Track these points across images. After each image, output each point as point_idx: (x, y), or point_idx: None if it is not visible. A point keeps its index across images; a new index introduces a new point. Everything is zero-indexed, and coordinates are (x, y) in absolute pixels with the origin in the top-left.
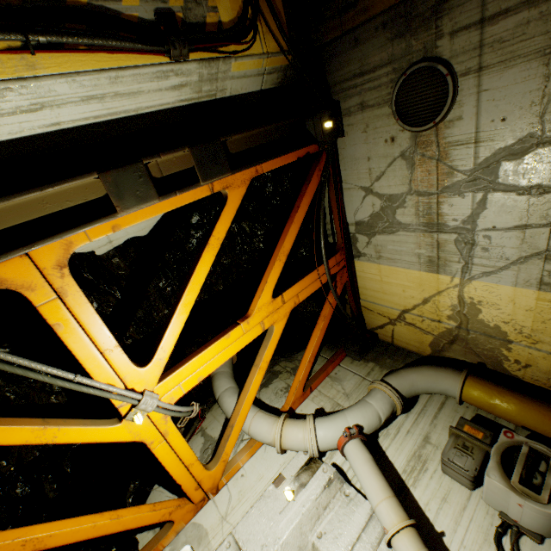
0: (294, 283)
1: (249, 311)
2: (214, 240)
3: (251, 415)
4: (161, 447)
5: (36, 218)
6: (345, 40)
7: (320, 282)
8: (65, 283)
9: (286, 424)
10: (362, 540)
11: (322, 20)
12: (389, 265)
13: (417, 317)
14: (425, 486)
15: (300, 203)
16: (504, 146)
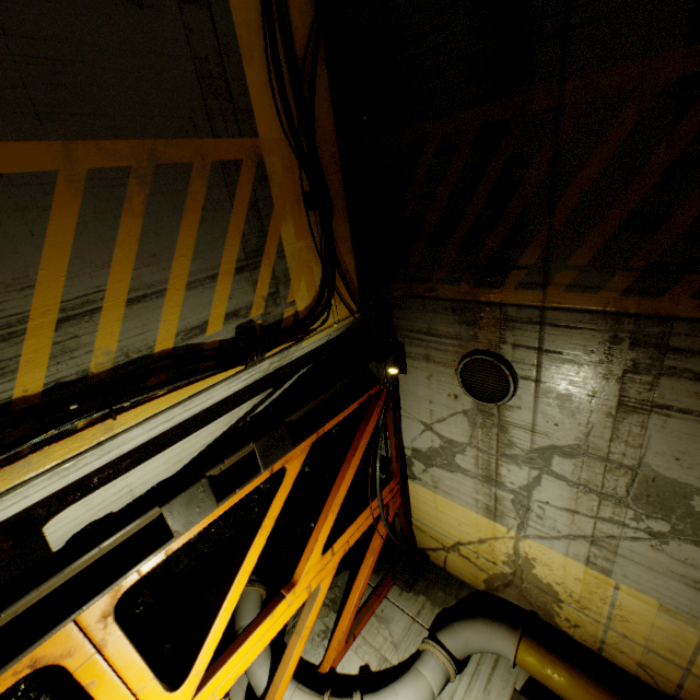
0: (345, 528)
1: (295, 574)
2: (268, 520)
3: (288, 695)
4: None
5: (84, 567)
6: (415, 301)
7: (373, 518)
8: (106, 633)
9: None
10: None
11: (393, 279)
12: (446, 497)
13: (472, 552)
14: None
15: (358, 445)
16: (557, 445)
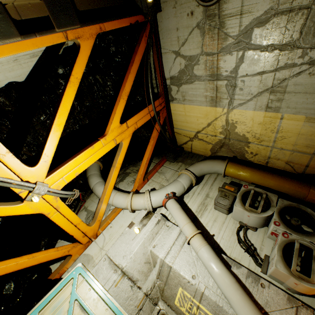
0: (133, 115)
1: (105, 132)
2: (74, 79)
3: (113, 194)
4: (56, 216)
5: None
6: None
7: (150, 116)
8: None
9: (133, 196)
10: (175, 244)
11: None
12: (190, 104)
13: (204, 135)
14: (206, 216)
15: (134, 59)
16: (256, 17)
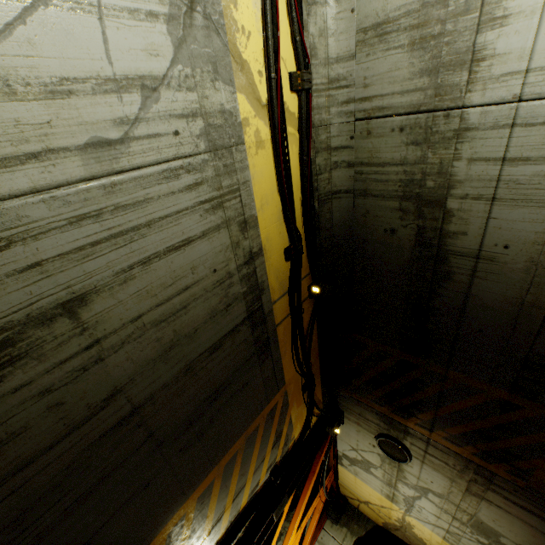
0: (306, 511)
1: None
2: (275, 537)
3: None
4: None
5: None
6: (353, 398)
7: (320, 498)
8: None
9: None
10: None
11: (340, 387)
12: (362, 481)
13: (376, 508)
14: None
15: (316, 469)
16: (431, 489)
